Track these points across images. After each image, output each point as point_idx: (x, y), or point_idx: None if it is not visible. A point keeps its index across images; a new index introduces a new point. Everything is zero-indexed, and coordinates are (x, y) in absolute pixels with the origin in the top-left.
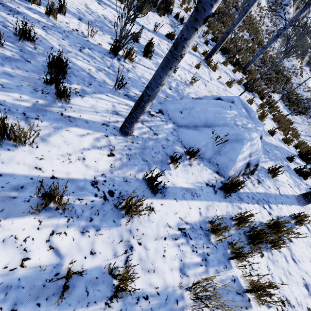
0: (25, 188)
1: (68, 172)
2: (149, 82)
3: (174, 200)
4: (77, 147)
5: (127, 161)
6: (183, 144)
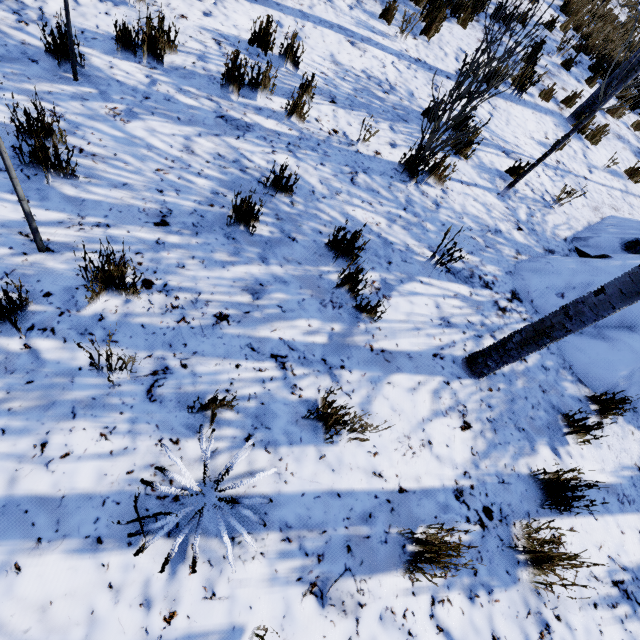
0: (374, 516)
1: (417, 476)
2: (575, 309)
3: (589, 516)
4: (412, 418)
5: (493, 436)
6: (576, 374)
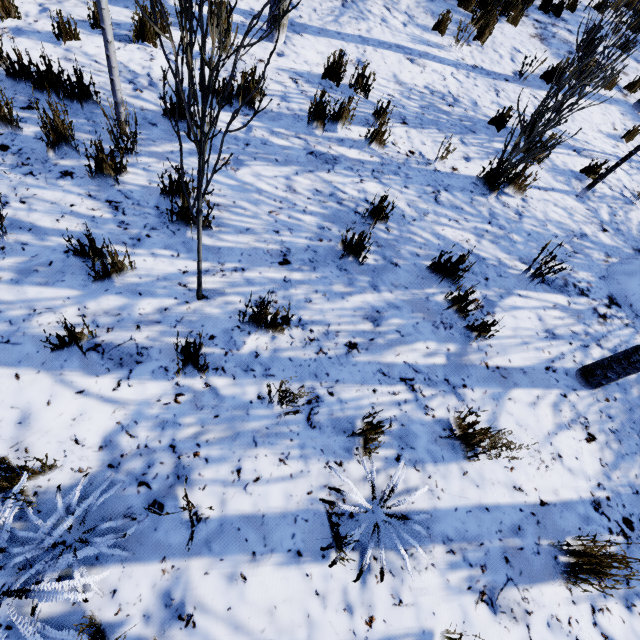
0: (523, 529)
1: (554, 489)
2: None
3: None
4: (538, 433)
5: (619, 447)
6: None
